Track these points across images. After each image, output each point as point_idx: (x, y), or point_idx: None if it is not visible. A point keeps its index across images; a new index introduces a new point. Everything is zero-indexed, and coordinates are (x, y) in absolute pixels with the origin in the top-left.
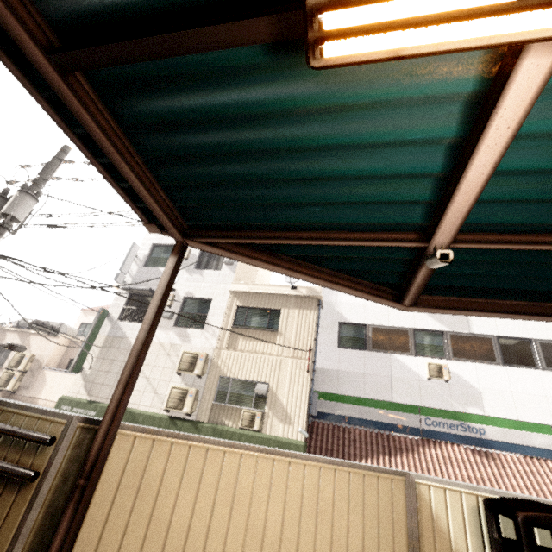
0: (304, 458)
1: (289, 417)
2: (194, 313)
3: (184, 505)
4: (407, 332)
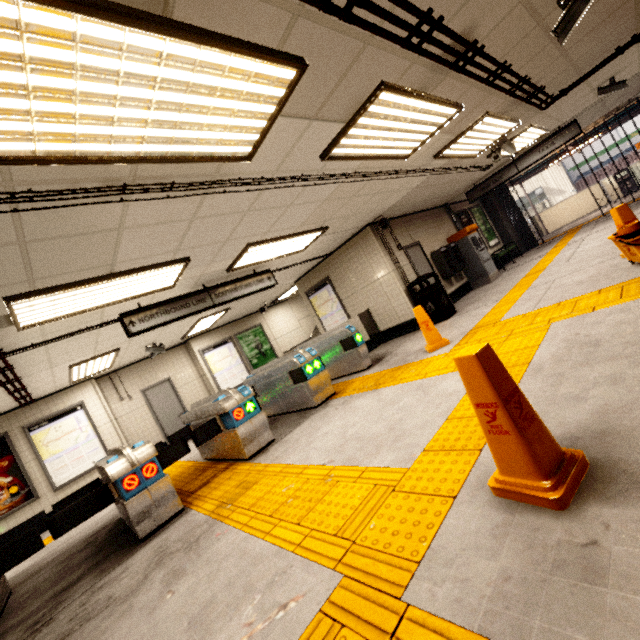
0: (572, 196)
1: (561, 191)
2: None
3: (554, 216)
4: None
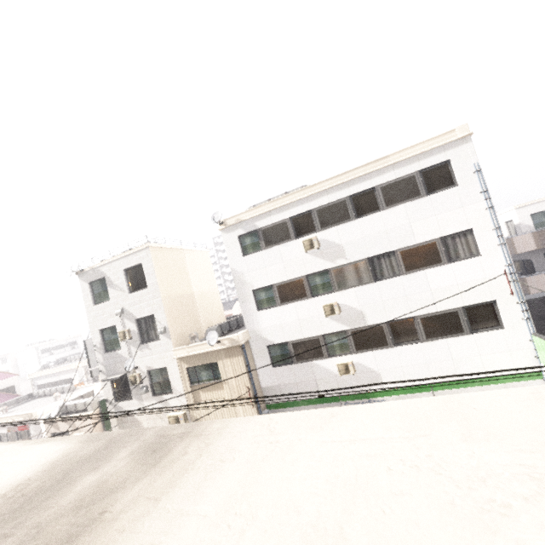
0: None
1: None
2: (160, 382)
3: None
4: (318, 340)
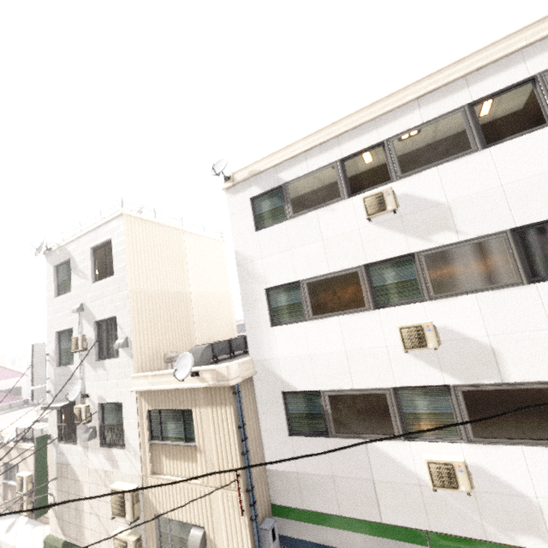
0: None
1: None
2: (112, 426)
3: None
4: (384, 397)
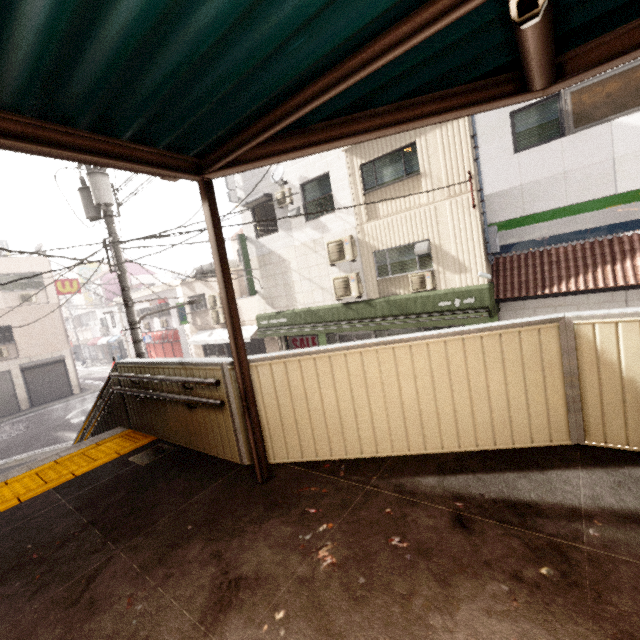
0: (425, 338)
1: (463, 265)
2: (318, 198)
3: (328, 397)
4: None
